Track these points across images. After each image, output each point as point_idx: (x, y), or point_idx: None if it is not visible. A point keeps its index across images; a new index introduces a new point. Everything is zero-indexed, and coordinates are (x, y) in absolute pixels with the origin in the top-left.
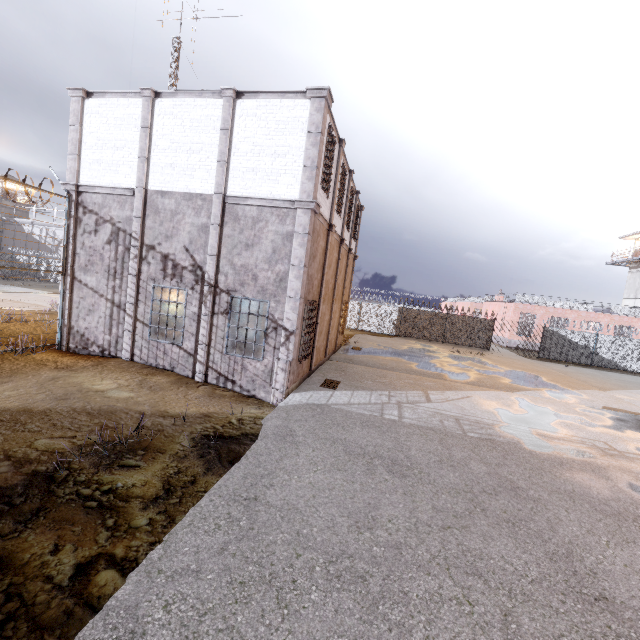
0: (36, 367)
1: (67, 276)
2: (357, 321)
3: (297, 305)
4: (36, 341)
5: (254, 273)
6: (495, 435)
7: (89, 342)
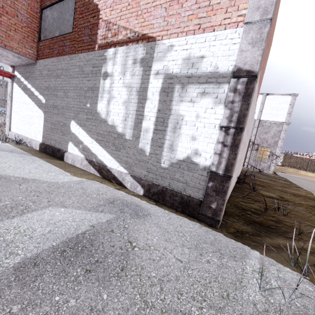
0: None
1: None
2: None
3: (280, 149)
4: None
5: (267, 140)
6: None
7: None
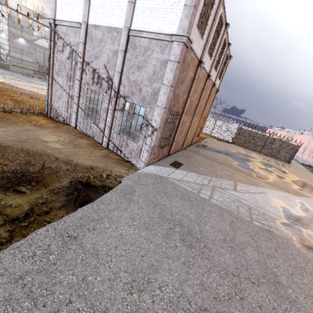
0: (25, 122)
1: (50, 76)
2: (211, 130)
3: (161, 112)
4: (34, 109)
5: (140, 87)
6: (274, 228)
7: (58, 115)
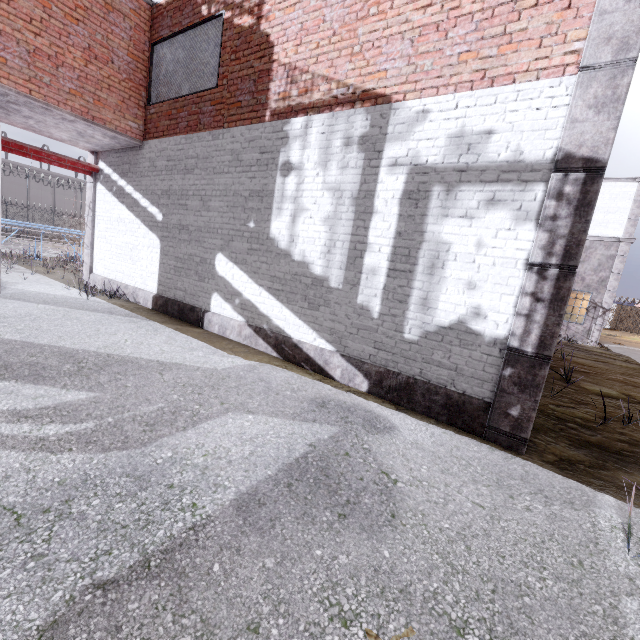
0: None
1: None
2: None
3: (613, 295)
4: None
5: (582, 277)
6: None
7: None
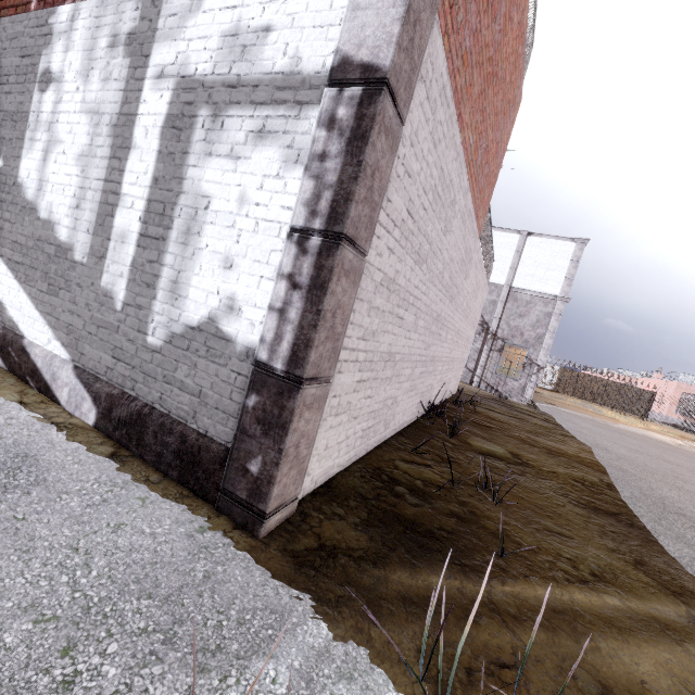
0: None
1: None
2: None
3: (548, 353)
4: None
5: (522, 331)
6: (669, 444)
7: None
